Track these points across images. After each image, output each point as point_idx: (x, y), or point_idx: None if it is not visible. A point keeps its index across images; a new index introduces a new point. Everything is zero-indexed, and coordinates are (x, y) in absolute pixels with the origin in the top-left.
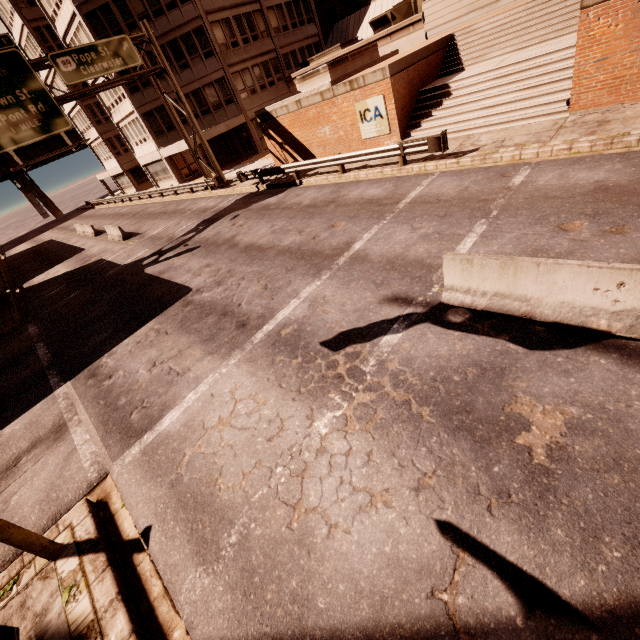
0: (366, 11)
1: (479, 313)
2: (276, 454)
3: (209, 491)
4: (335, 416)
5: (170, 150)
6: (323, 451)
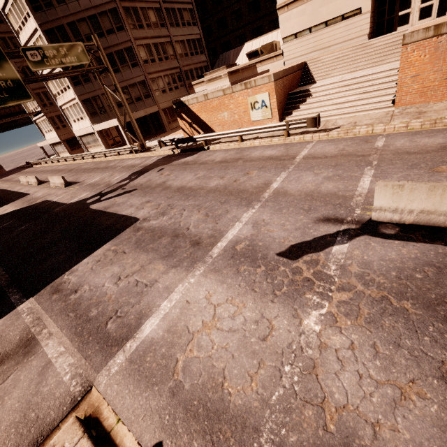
0: (241, 48)
1: (406, 227)
2: (277, 353)
3: (218, 396)
4: (321, 314)
5: (102, 126)
6: (325, 347)
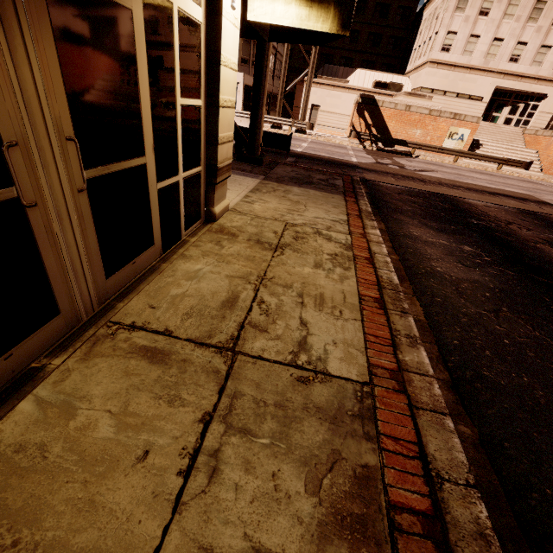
0: (353, 71)
1: None
2: None
3: None
4: None
5: None
6: None
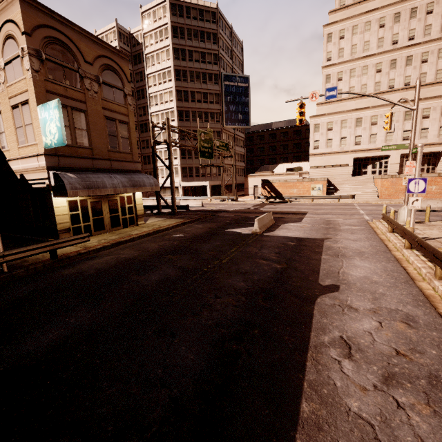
0: (277, 165)
1: None
2: None
3: None
4: None
5: (191, 184)
6: None
